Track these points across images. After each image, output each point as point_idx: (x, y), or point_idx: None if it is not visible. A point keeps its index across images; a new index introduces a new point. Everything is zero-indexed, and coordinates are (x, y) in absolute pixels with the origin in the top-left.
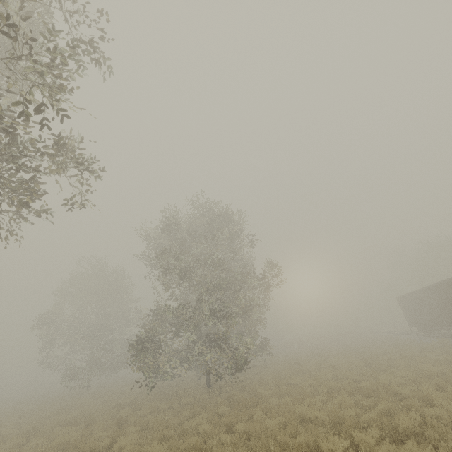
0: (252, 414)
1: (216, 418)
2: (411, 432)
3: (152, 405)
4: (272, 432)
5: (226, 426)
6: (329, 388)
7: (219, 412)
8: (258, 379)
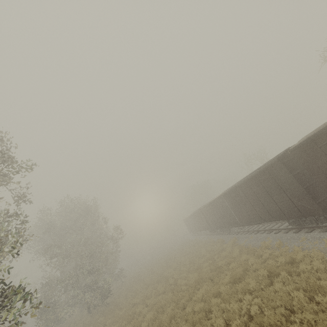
0: (114, 313)
1: (98, 324)
2: (163, 291)
3: None
4: (121, 315)
5: (103, 324)
6: (147, 285)
7: (99, 321)
8: (118, 295)
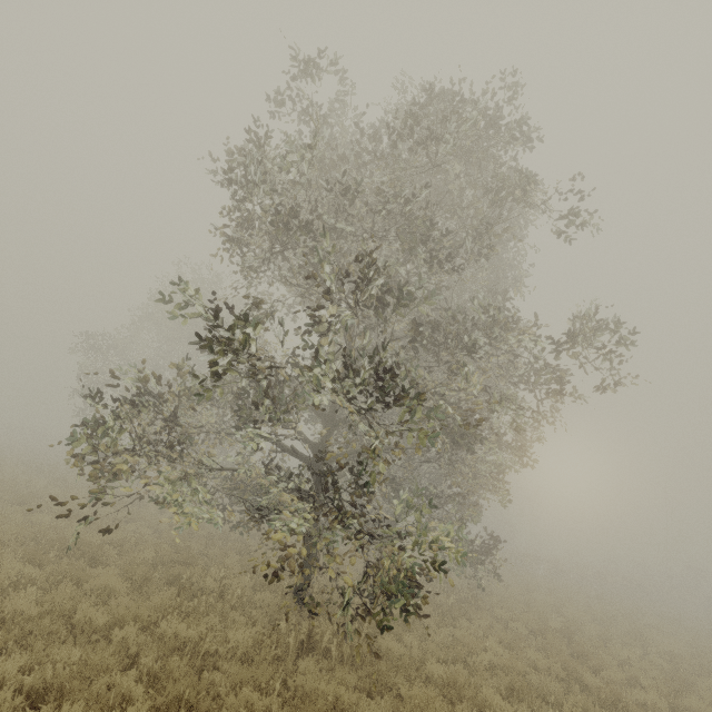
0: None
1: None
2: None
3: (101, 585)
4: None
5: None
6: None
7: None
8: (449, 652)
